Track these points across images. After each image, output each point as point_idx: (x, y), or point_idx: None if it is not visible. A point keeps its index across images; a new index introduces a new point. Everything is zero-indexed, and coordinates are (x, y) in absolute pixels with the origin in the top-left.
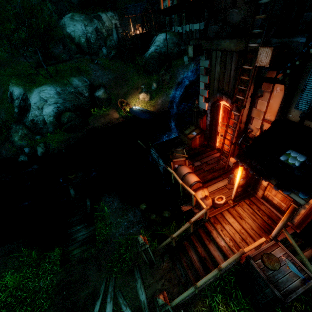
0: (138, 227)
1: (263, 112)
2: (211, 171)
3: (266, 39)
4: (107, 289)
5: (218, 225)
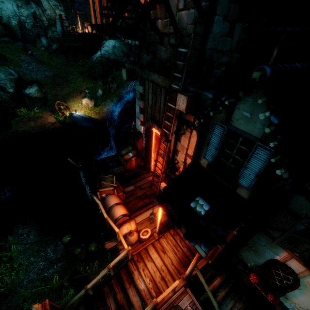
0: (57, 267)
1: (186, 148)
2: (143, 197)
3: (184, 85)
4: None
5: (140, 264)
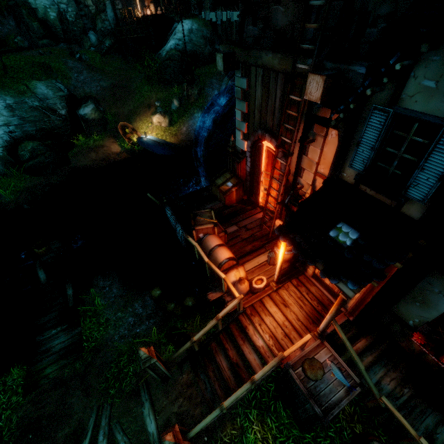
0: (149, 323)
1: (316, 163)
2: (251, 240)
3: (318, 61)
4: (99, 423)
5: (255, 318)
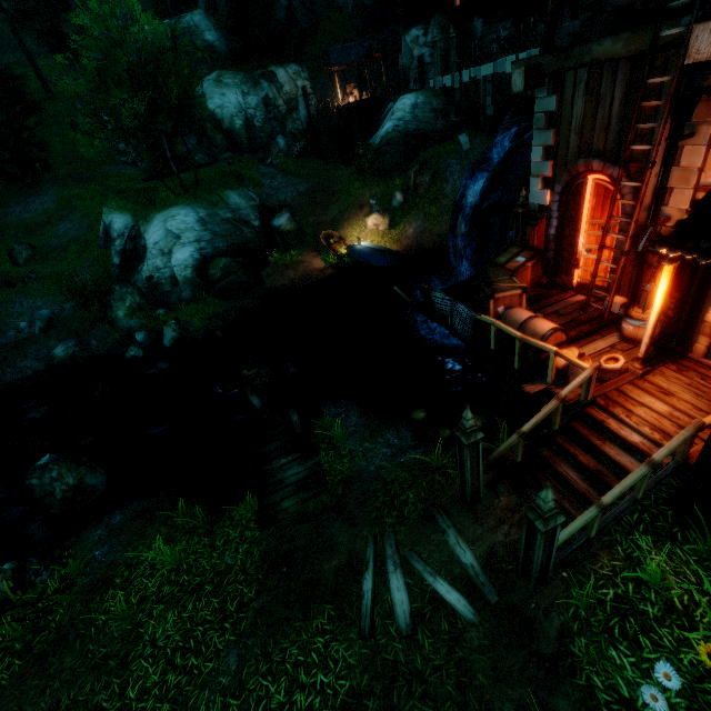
0: (416, 453)
1: (698, 169)
2: (572, 325)
3: (704, 11)
4: (382, 553)
5: (616, 409)
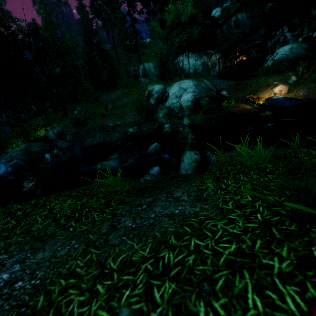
0: None
1: None
2: None
3: None
4: None
5: None
